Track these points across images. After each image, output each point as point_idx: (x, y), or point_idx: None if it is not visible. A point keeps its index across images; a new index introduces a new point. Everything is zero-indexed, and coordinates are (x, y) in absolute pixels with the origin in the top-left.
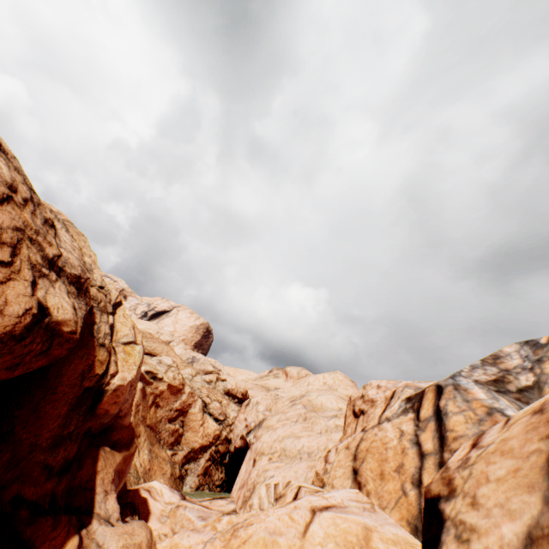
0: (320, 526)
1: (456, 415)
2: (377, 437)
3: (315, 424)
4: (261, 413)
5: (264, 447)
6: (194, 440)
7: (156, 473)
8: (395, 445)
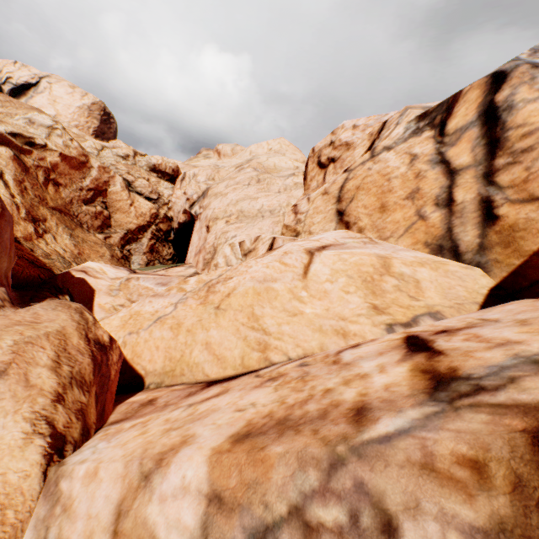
0: (323, 265)
1: (535, 103)
2: (372, 172)
3: (271, 185)
4: (202, 183)
5: (217, 213)
6: (127, 222)
7: (91, 257)
8: (404, 173)
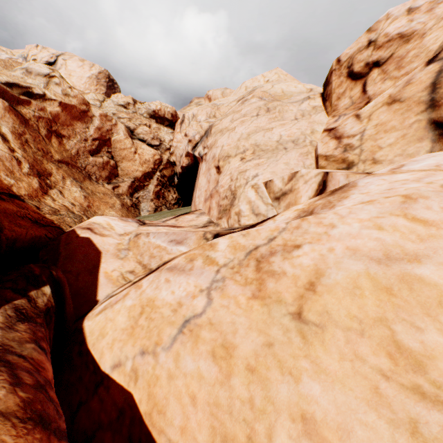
0: None
1: None
2: None
3: (284, 112)
4: (203, 122)
5: (227, 150)
6: (133, 170)
7: (101, 209)
8: None
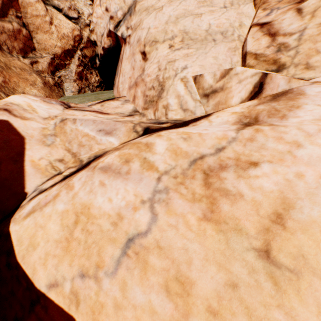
0: None
1: None
2: None
3: None
4: None
5: (154, 34)
6: (51, 45)
7: (21, 86)
8: None
